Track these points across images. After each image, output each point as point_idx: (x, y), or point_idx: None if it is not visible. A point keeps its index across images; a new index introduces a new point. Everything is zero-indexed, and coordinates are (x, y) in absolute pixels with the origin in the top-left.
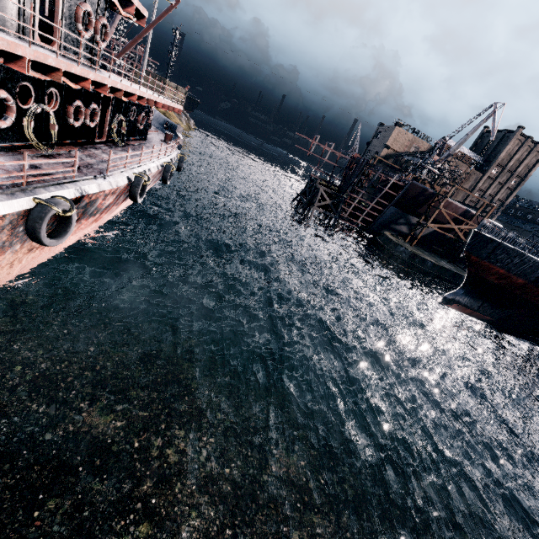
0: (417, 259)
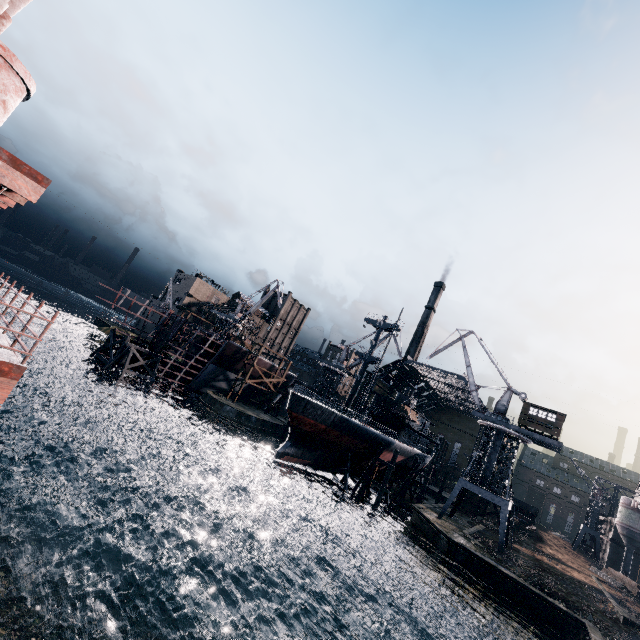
0: (243, 417)
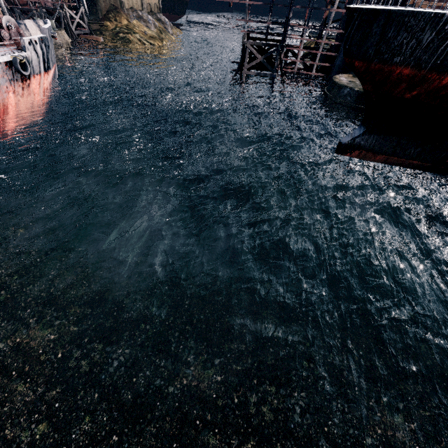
0: None
